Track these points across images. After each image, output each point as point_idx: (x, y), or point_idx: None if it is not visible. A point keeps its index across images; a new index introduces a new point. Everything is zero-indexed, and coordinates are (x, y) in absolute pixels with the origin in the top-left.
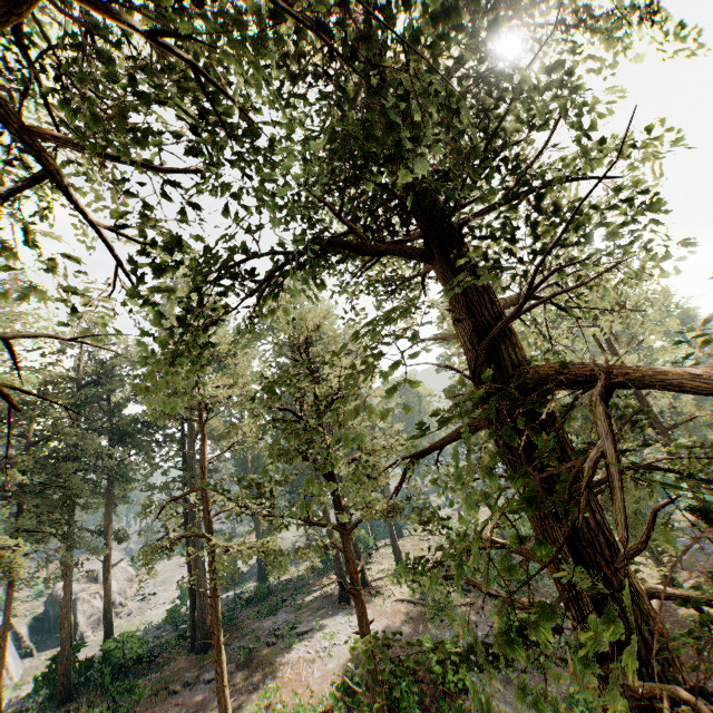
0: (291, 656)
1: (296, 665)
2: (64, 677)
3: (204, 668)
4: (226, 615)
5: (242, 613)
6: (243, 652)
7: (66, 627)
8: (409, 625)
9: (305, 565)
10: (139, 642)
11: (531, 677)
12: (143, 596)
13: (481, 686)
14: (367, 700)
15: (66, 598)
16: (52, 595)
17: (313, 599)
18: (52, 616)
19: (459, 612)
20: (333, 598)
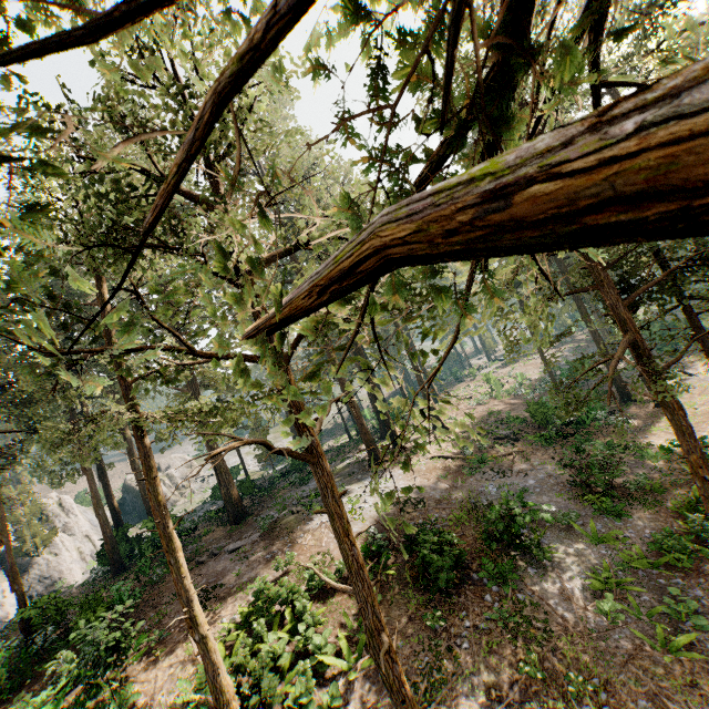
0: (313, 523)
1: (317, 532)
2: (112, 554)
3: (232, 539)
4: (263, 488)
5: (280, 484)
6: (263, 523)
7: (101, 514)
8: (445, 481)
9: (345, 436)
10: (176, 519)
11: (601, 524)
12: (203, 478)
13: (536, 541)
14: (394, 563)
15: (93, 490)
16: (125, 485)
17: (345, 466)
18: (129, 501)
19: (505, 462)
20: (364, 463)
